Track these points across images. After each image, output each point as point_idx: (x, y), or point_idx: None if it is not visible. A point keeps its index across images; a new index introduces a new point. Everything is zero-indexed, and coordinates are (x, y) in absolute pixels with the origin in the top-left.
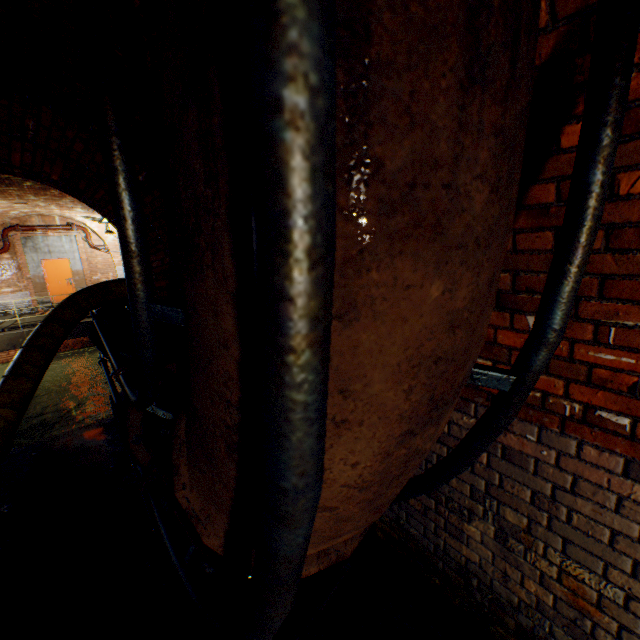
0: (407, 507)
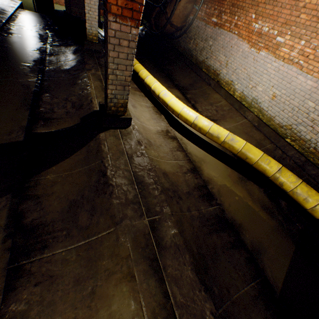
0: (186, 43)
